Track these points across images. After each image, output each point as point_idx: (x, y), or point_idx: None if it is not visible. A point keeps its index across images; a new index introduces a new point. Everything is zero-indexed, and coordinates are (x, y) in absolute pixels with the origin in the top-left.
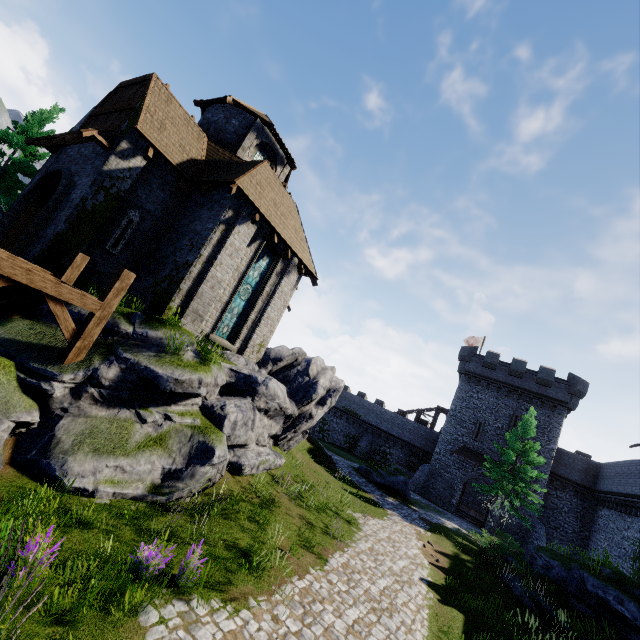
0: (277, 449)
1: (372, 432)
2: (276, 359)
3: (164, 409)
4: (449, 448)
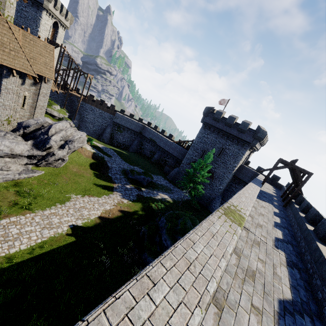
0: (40, 168)
1: (161, 151)
2: (26, 126)
3: None
4: (188, 162)
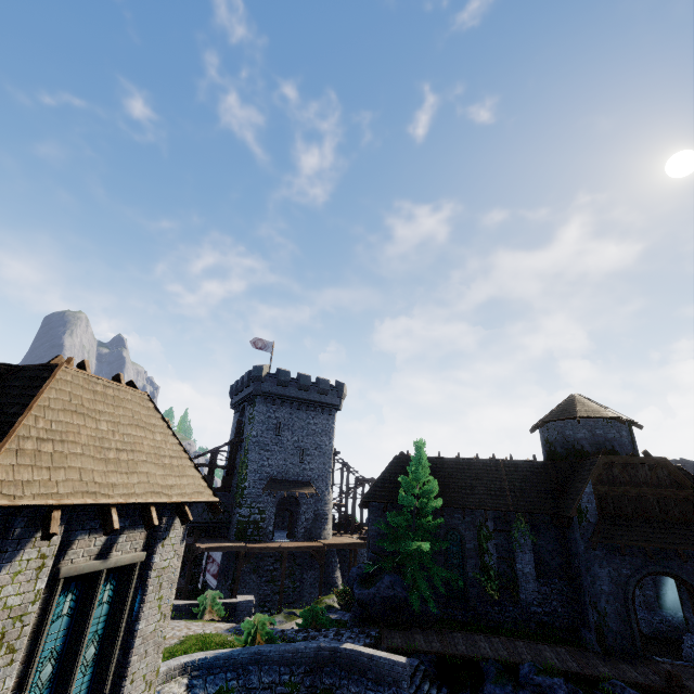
0: None
1: None
2: None
3: None
4: None
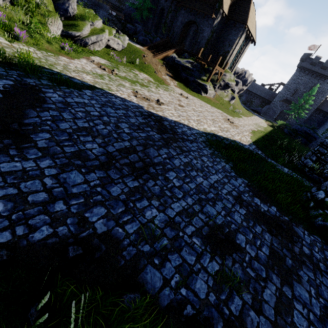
0: None
1: (248, 93)
2: (237, 73)
3: (227, 90)
4: (279, 99)
